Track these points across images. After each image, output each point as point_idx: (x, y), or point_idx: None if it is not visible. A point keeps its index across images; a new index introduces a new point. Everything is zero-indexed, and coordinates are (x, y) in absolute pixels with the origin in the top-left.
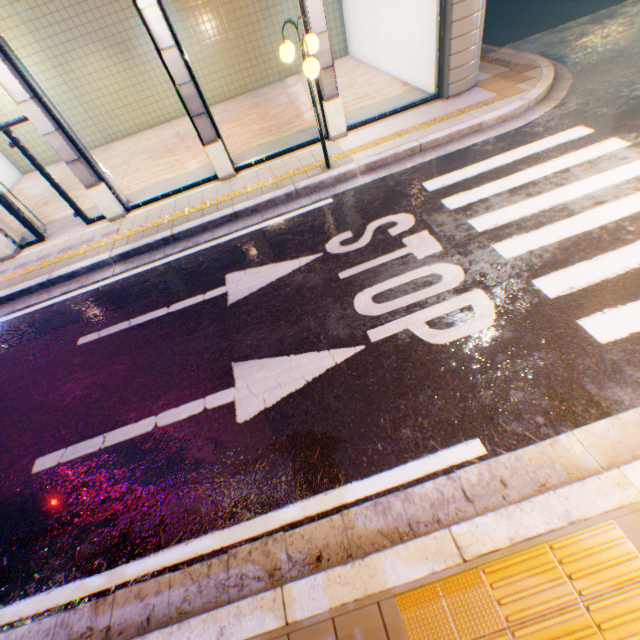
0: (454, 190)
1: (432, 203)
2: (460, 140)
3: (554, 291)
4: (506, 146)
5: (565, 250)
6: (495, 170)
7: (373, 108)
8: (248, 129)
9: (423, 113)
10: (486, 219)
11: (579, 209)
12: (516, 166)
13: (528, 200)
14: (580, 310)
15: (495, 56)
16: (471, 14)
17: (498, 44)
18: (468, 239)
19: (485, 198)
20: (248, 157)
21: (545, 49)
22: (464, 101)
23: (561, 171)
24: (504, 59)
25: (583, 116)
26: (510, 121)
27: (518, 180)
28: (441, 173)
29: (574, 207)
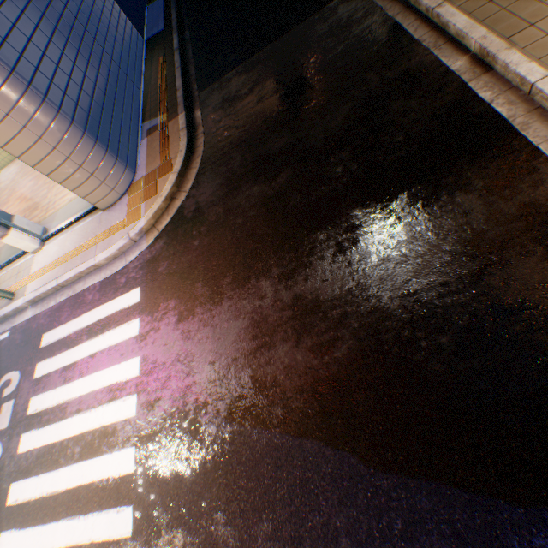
0: (49, 352)
1: (34, 364)
2: (88, 276)
3: (12, 498)
4: (98, 299)
5: (39, 458)
6: (75, 334)
7: (75, 202)
8: (22, 204)
9: (85, 229)
10: (38, 400)
11: (70, 412)
12: (85, 334)
13: (62, 387)
14: (8, 523)
15: (172, 127)
16: (60, 164)
17: (207, 80)
18: (21, 420)
19: (52, 372)
20: (2, 255)
21: (219, 109)
22: (109, 218)
23: (94, 354)
24: (171, 138)
25: (152, 269)
26: (121, 257)
27: (74, 355)
28: (57, 323)
29: (70, 408)
